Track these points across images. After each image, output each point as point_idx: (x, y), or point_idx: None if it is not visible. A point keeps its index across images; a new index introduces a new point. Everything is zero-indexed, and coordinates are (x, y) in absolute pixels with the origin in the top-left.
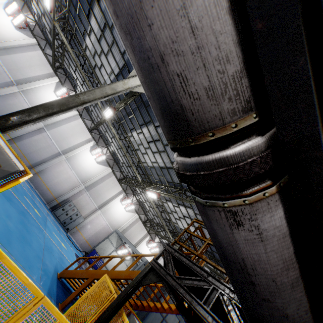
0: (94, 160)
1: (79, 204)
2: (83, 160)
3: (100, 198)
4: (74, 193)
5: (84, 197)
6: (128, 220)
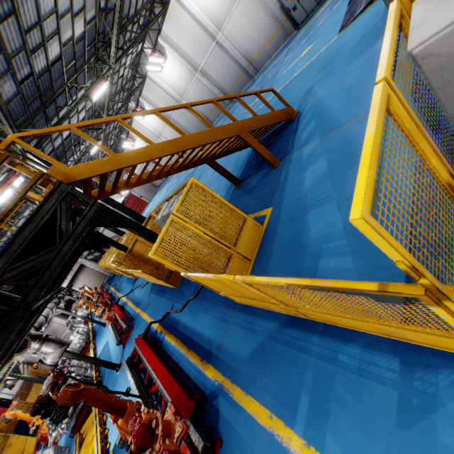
0: None
1: None
2: (210, 0)
3: None
4: None
5: None
6: None
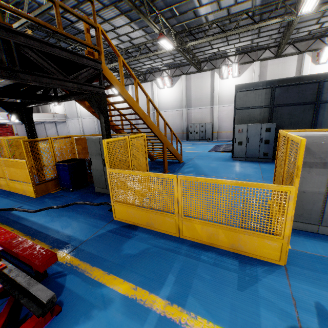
0: (168, 88)
1: (197, 119)
2: (164, 99)
3: (204, 99)
4: (185, 118)
5: (193, 113)
6: (252, 79)
